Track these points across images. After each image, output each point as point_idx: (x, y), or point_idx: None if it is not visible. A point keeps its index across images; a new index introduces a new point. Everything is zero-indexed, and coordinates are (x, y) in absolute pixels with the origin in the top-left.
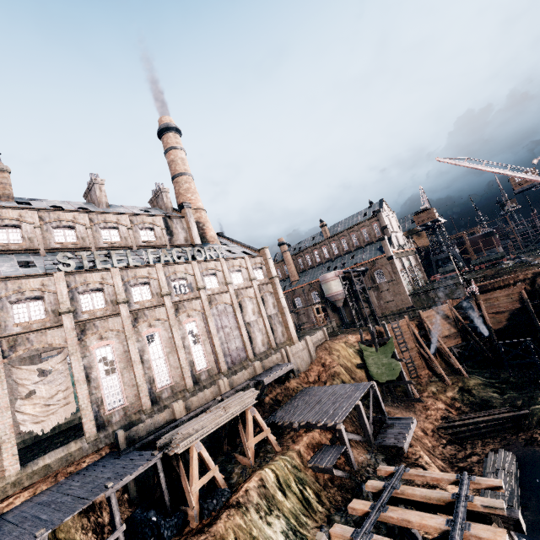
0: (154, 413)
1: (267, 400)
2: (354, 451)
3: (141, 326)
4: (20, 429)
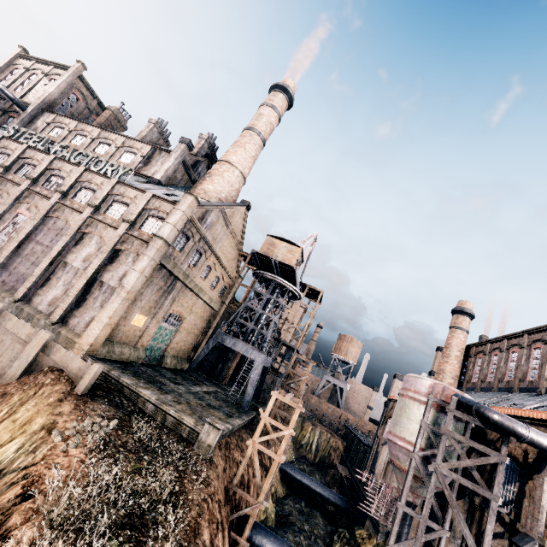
0: None
1: None
2: None
3: None
4: None
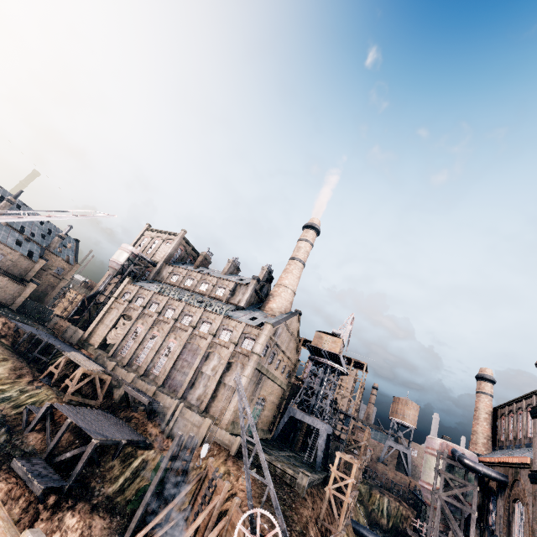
0: (123, 369)
1: (133, 413)
2: (39, 435)
3: (155, 328)
4: (107, 337)
